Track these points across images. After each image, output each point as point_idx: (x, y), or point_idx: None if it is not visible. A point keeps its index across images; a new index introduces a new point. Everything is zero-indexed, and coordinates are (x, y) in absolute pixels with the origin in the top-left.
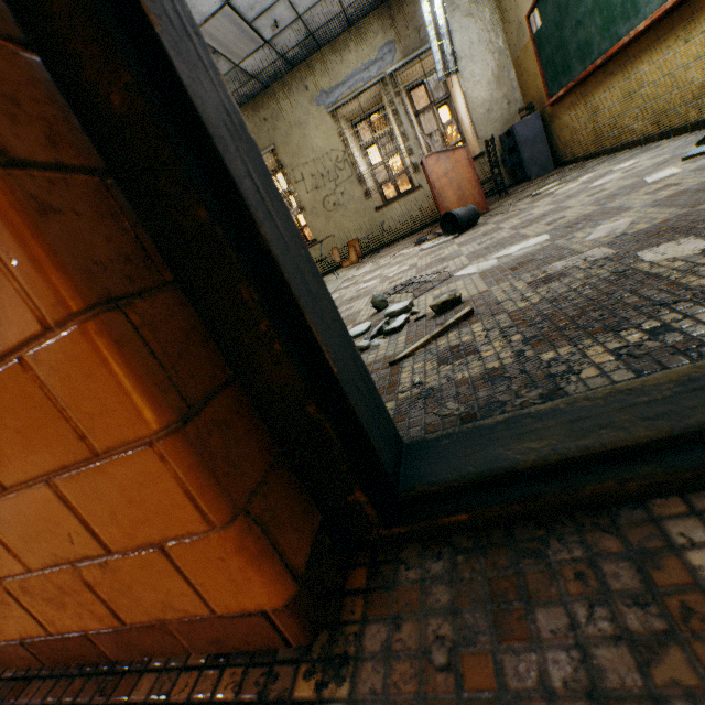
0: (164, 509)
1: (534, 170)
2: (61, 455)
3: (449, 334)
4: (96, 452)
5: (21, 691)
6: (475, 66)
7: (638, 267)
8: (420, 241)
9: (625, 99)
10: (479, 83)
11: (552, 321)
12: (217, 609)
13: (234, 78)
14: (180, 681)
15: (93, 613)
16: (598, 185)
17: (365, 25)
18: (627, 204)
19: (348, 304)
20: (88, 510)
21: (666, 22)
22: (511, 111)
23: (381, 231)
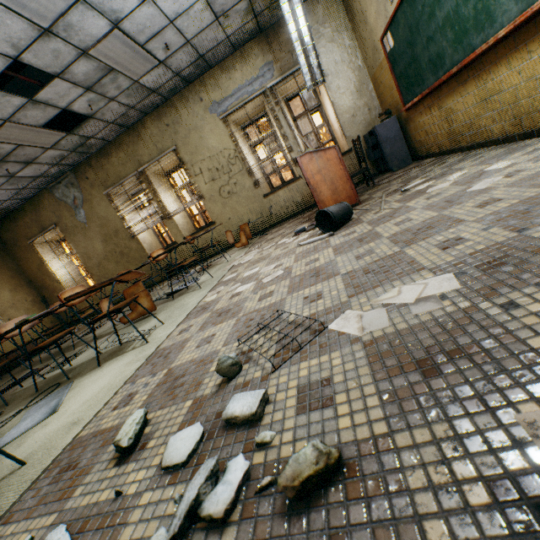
0: None
1: (395, 163)
2: None
3: None
4: None
5: None
6: (340, 81)
7: None
8: (299, 231)
9: (480, 103)
10: (344, 94)
11: None
12: None
13: (135, 92)
14: None
15: None
16: (481, 190)
17: (247, 50)
18: None
19: (214, 324)
20: None
21: (528, 27)
22: (372, 116)
23: (269, 214)
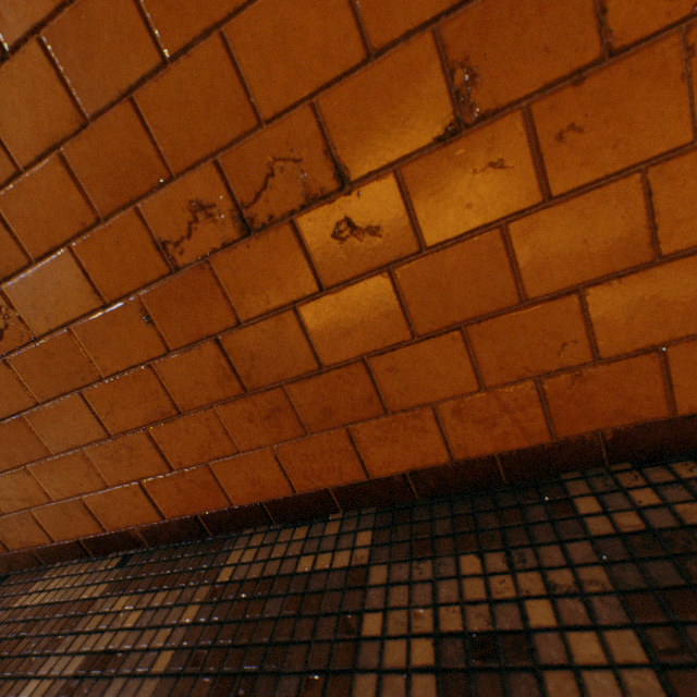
0: (689, 310)
1: None
2: (613, 263)
3: None
4: (656, 257)
5: (408, 514)
6: None
7: None
8: None
9: None
10: None
11: None
12: (673, 412)
13: None
14: (616, 479)
15: (521, 431)
16: None
17: None
18: None
19: None
20: (601, 318)
21: None
22: None
23: None
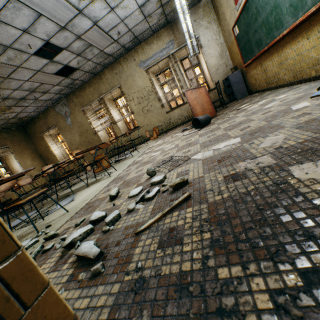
0: None
1: (239, 95)
2: None
3: (173, 213)
4: None
5: None
6: (210, 50)
7: (290, 182)
8: (184, 130)
9: (279, 65)
10: (212, 57)
11: (232, 225)
12: None
13: (101, 56)
14: None
15: None
16: (267, 107)
17: (160, 33)
18: (282, 123)
19: (142, 166)
20: None
21: (297, 30)
22: (227, 69)
23: (169, 122)
